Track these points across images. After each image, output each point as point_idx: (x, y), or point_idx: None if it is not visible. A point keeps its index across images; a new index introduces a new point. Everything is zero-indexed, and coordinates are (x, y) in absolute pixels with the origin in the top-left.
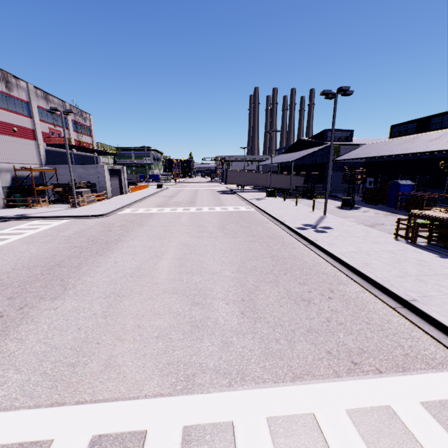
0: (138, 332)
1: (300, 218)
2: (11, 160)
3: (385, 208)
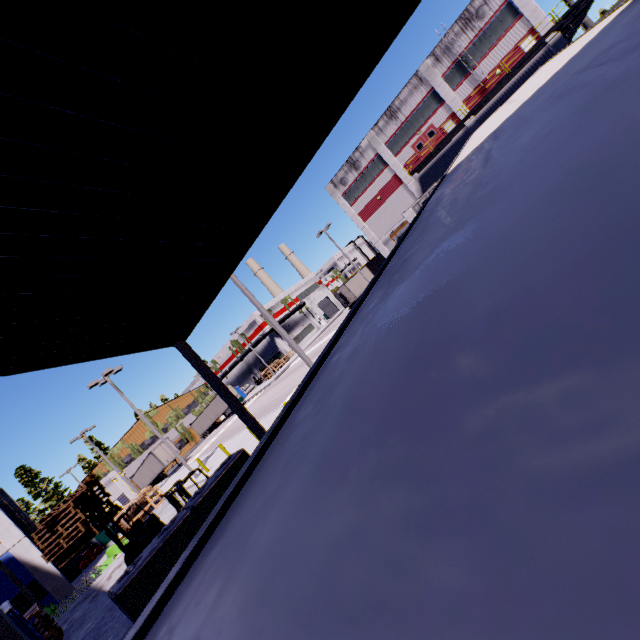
0: (237, 418)
1: (219, 452)
2: (390, 226)
3: (71, 633)
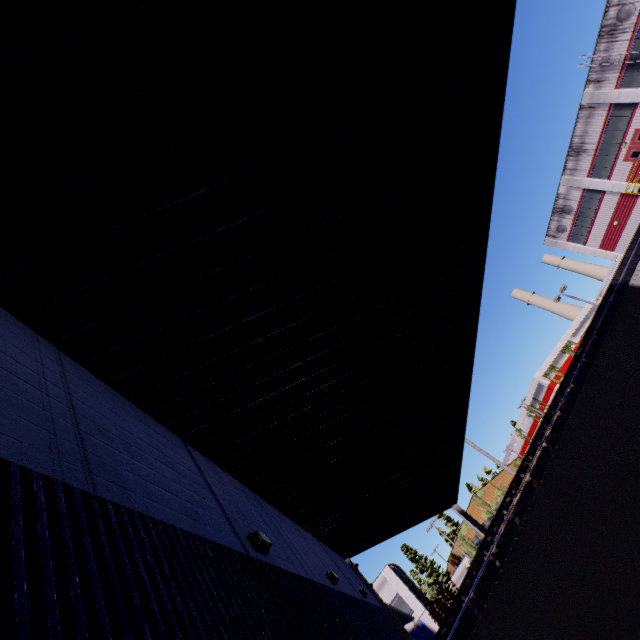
0: None
1: None
2: None
3: None
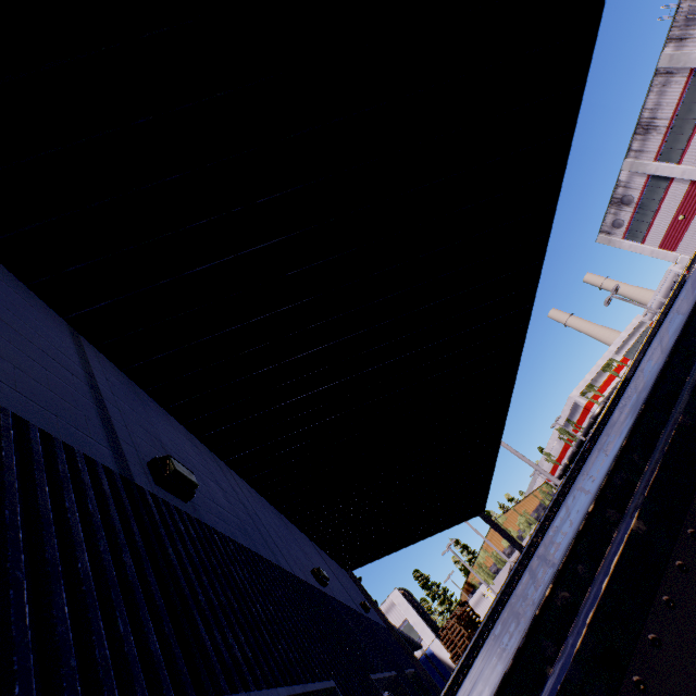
0: None
1: None
2: None
3: None
